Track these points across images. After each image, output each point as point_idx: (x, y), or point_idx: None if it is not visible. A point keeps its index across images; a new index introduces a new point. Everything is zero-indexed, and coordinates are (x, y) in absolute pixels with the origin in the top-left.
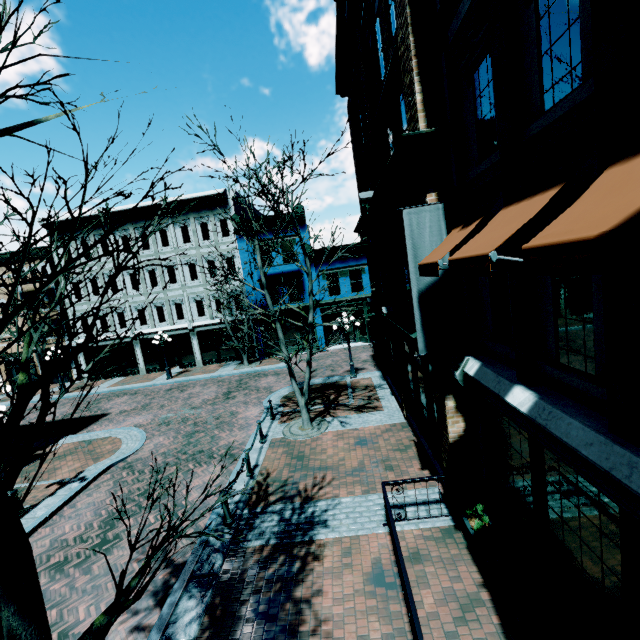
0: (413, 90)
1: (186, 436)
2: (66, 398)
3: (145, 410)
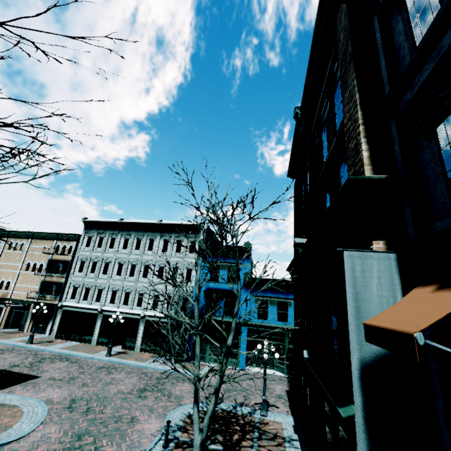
0: (359, 149)
1: (75, 435)
2: (27, 348)
3: (67, 384)
